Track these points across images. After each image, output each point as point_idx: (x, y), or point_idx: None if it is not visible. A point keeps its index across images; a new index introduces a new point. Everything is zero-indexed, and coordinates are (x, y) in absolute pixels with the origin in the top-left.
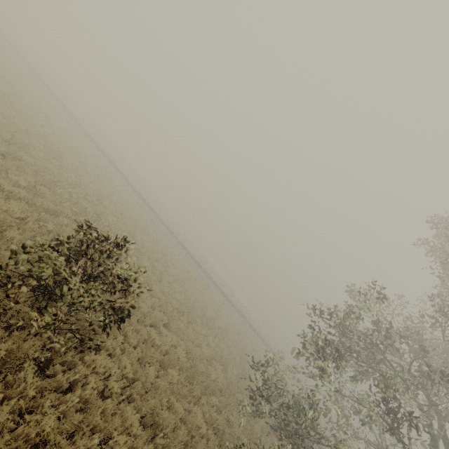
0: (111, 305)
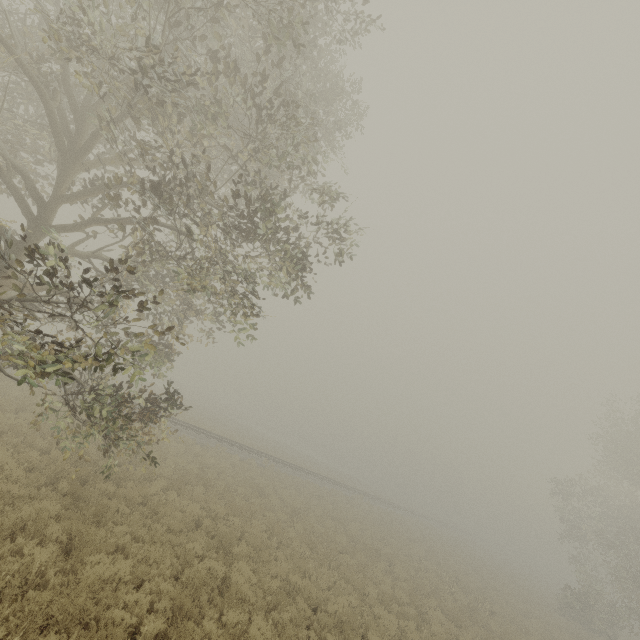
0: None
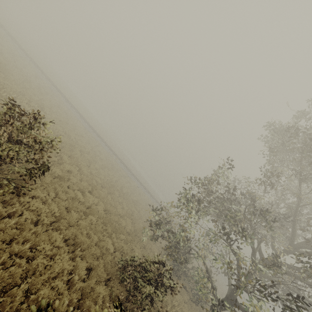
0: (36, 162)
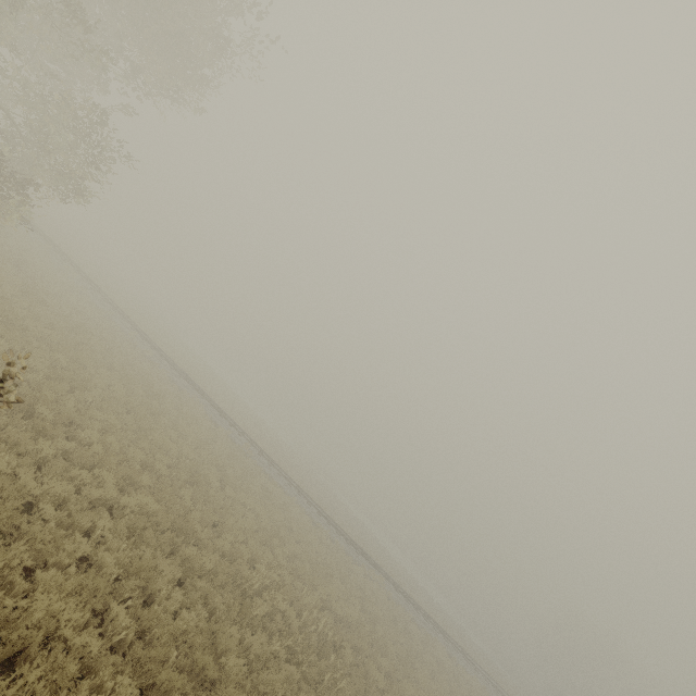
0: None
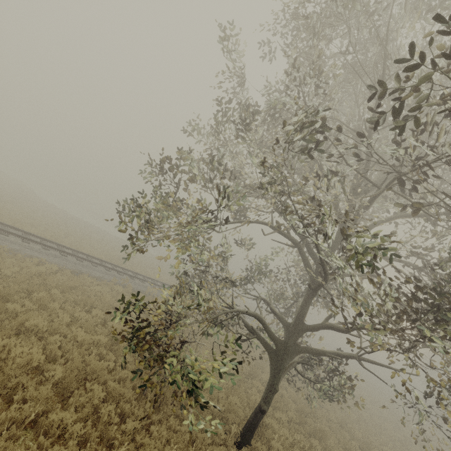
0: None
